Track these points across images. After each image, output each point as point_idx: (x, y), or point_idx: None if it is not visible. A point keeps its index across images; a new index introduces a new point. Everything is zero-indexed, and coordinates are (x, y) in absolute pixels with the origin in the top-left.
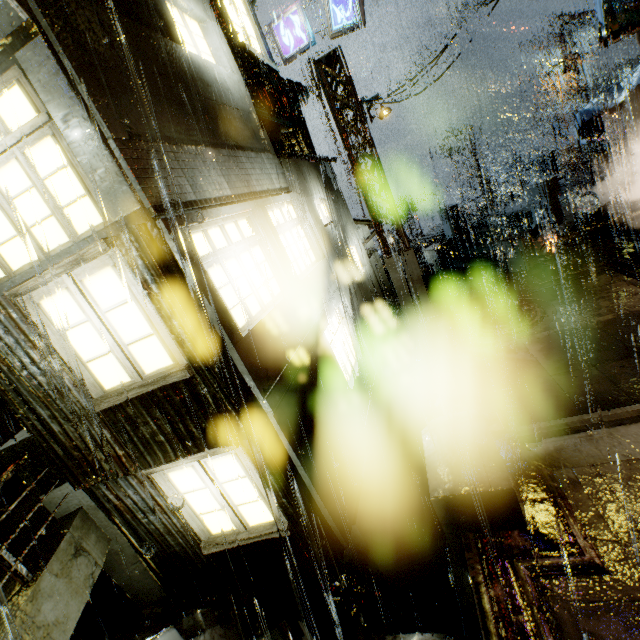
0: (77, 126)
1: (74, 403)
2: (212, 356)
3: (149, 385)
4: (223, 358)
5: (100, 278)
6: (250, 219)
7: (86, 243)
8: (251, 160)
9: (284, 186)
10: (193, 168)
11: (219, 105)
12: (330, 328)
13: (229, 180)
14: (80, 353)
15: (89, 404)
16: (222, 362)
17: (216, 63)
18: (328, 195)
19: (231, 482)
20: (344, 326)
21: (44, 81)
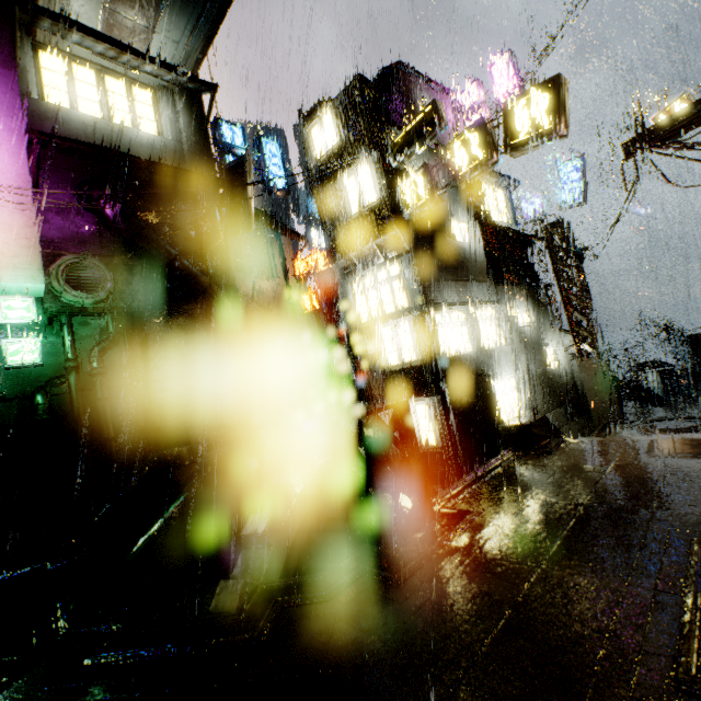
0: (411, 277)
1: (377, 368)
2: (430, 358)
3: (405, 365)
4: (434, 361)
5: (402, 324)
6: (464, 314)
7: (400, 312)
8: (474, 286)
9: (493, 300)
10: (444, 290)
11: (465, 262)
12: (501, 385)
13: (459, 295)
14: (386, 349)
15: (382, 369)
16: (433, 362)
17: (470, 240)
18: (533, 308)
19: (422, 419)
20: (515, 391)
21: (406, 264)
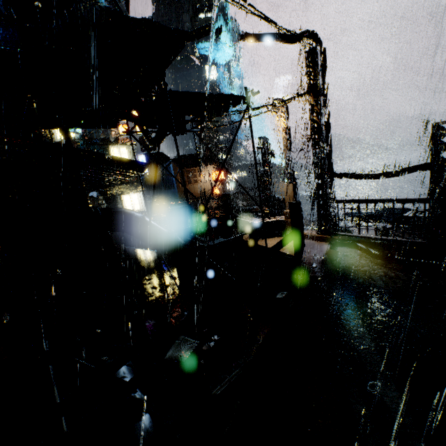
0: None
1: None
2: None
3: None
4: None
5: None
6: None
7: None
8: None
9: None
10: None
11: None
12: None
13: None
14: None
15: None
16: None
17: None
18: None
19: None
20: None
21: None
